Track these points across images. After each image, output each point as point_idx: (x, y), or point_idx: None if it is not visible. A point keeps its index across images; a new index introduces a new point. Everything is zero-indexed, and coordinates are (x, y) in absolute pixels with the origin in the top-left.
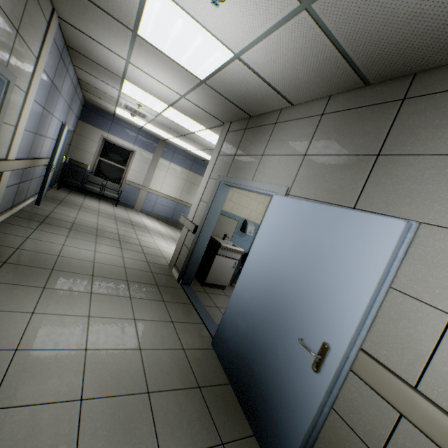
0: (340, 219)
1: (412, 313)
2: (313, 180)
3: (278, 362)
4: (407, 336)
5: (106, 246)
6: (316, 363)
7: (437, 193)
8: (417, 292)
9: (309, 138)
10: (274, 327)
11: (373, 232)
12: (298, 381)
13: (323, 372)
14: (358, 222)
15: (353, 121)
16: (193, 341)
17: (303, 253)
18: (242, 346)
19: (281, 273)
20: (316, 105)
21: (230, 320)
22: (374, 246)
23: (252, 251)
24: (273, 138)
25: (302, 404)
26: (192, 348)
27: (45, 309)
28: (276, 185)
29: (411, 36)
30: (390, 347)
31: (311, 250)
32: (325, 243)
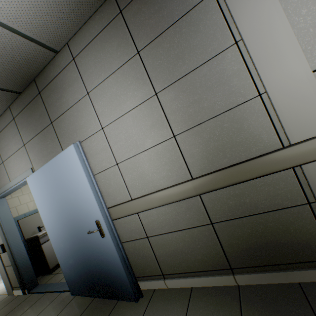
0: (57, 163)
1: (111, 175)
2: (39, 155)
3: (95, 253)
4: (117, 184)
5: None
6: (101, 233)
7: (80, 124)
8: (106, 166)
9: (19, 135)
10: (81, 241)
11: (69, 157)
12: (105, 250)
13: (105, 233)
14: (63, 158)
15: (30, 114)
16: (57, 310)
17: (60, 193)
18: (81, 271)
19: (62, 213)
20: (7, 115)
21: (67, 268)
22: (74, 163)
23: (43, 219)
24: (0, 148)
25: (113, 256)
26: (58, 314)
27: None
28: (25, 172)
29: (5, 66)
30: (117, 194)
31: (61, 188)
32: (62, 179)
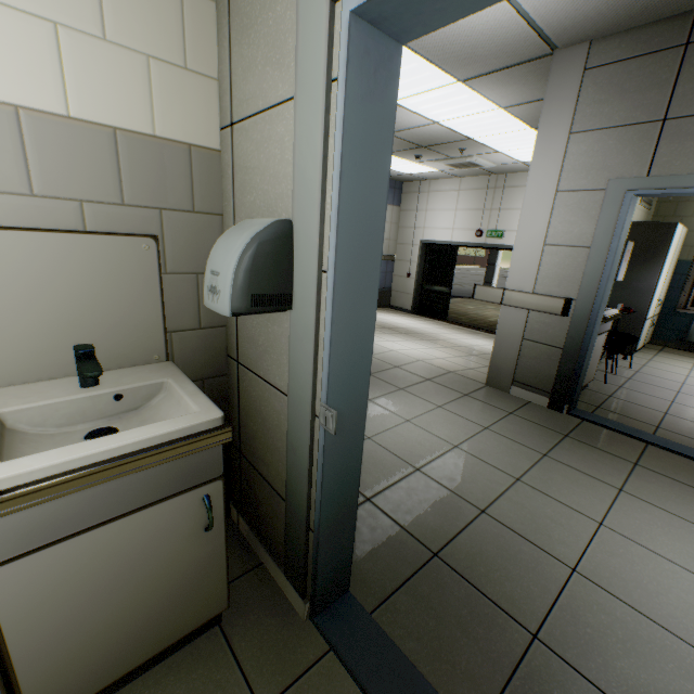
0: None
1: None
2: None
3: None
4: None
5: (387, 398)
6: None
7: None
8: None
9: None
10: None
11: None
12: None
13: None
14: None
15: None
16: None
17: None
18: None
19: None
20: None
21: None
22: None
23: None
24: None
25: None
26: None
27: (684, 627)
28: None
29: None
30: None
31: None
32: None
